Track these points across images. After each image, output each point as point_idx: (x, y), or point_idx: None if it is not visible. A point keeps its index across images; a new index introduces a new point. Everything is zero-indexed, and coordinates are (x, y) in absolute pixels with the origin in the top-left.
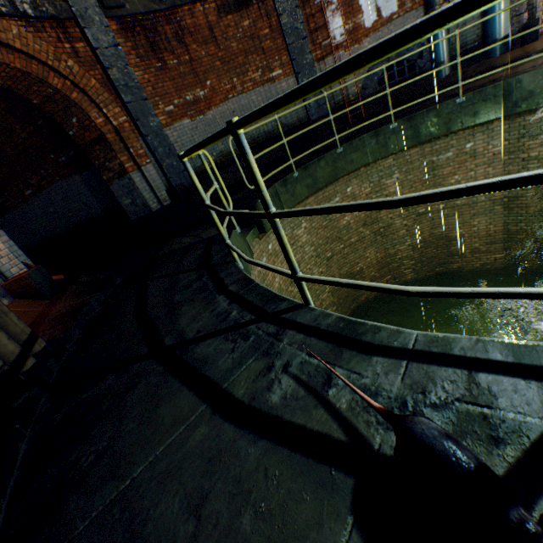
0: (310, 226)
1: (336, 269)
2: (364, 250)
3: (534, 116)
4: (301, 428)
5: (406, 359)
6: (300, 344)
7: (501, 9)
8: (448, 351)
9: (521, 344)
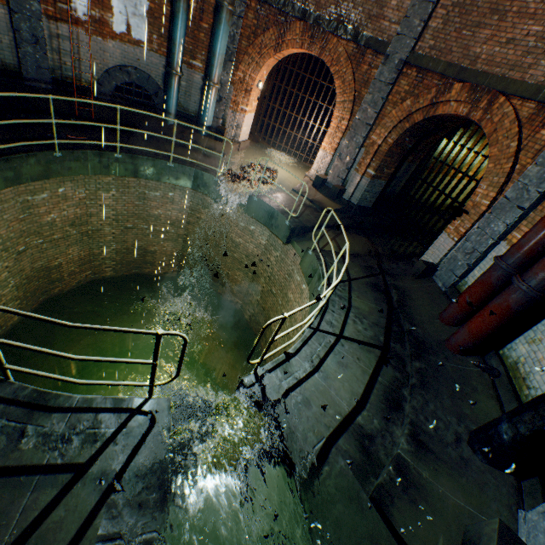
0: (2, 217)
1: (29, 263)
2: (68, 247)
3: (207, 196)
4: (3, 466)
5: (71, 412)
6: (2, 413)
7: (210, 108)
8: (91, 405)
9: (119, 398)
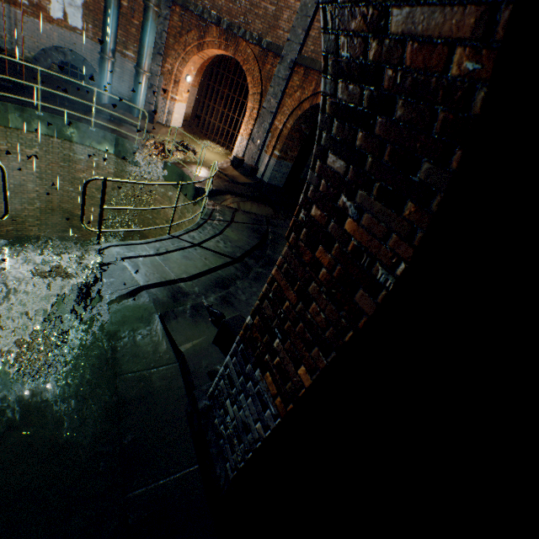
0: None
1: None
2: None
3: (130, 164)
4: None
5: None
6: None
7: (142, 93)
8: None
9: None
